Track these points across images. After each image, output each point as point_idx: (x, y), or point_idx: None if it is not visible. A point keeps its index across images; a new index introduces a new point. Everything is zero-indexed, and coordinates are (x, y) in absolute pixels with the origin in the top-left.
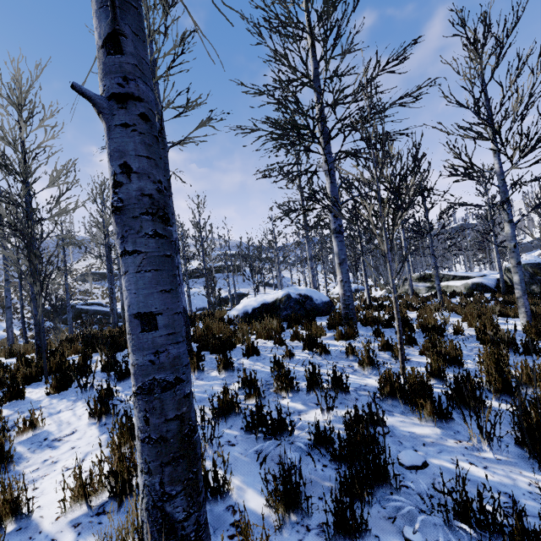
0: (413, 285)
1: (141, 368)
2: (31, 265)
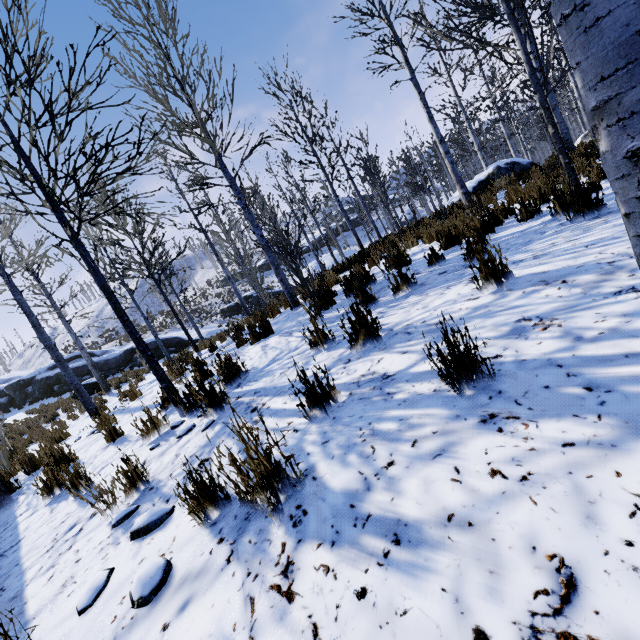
0: None
1: None
2: (375, 179)
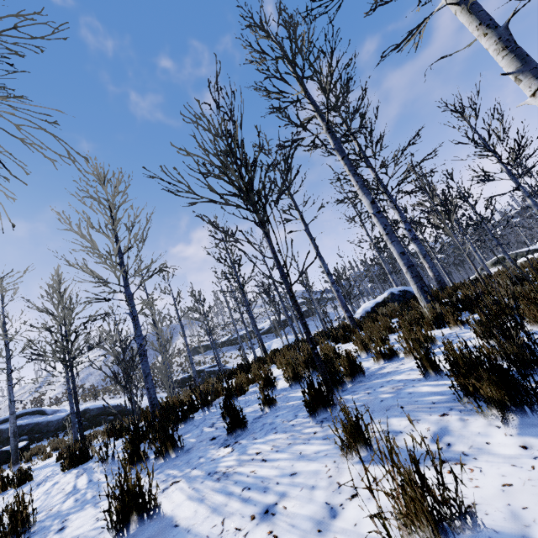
0: (491, 271)
1: (406, 263)
2: (270, 298)
